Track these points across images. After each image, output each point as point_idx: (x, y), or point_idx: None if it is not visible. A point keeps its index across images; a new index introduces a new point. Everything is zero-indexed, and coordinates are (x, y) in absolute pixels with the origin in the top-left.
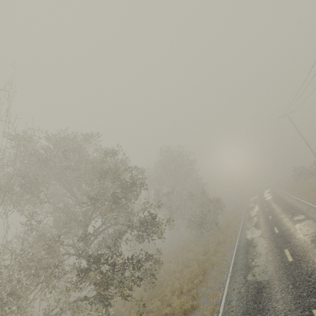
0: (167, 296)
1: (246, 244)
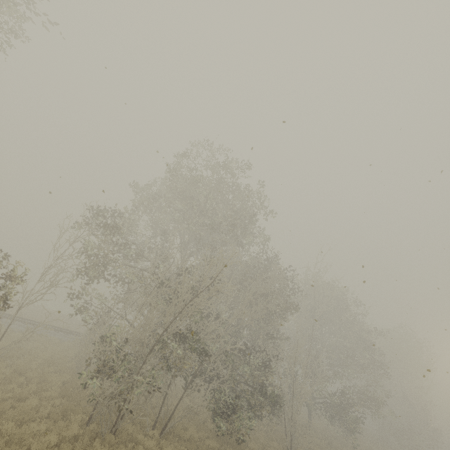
0: None
1: None
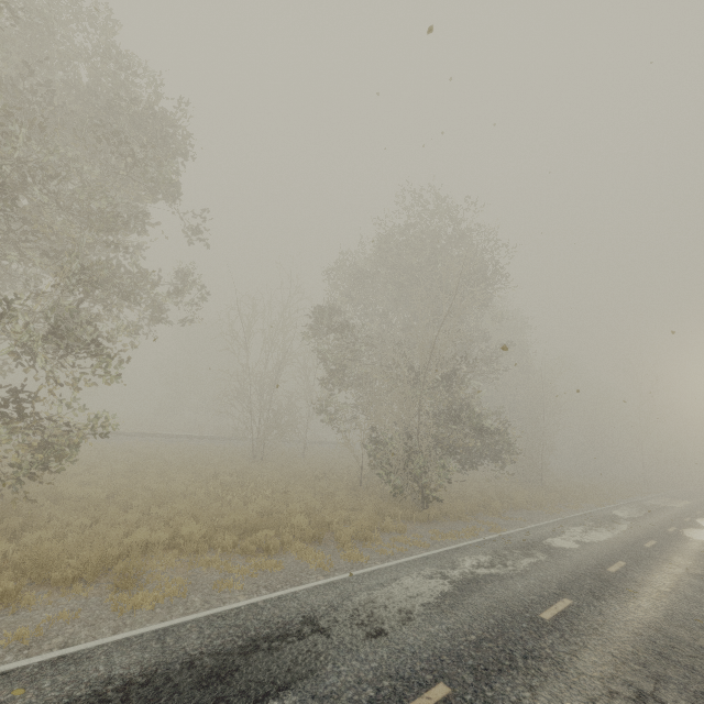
0: None
1: (280, 622)
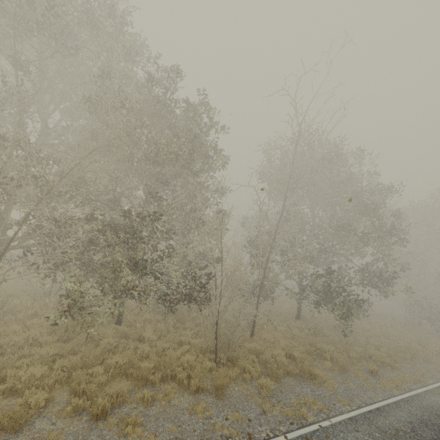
0: (361, 341)
1: None
